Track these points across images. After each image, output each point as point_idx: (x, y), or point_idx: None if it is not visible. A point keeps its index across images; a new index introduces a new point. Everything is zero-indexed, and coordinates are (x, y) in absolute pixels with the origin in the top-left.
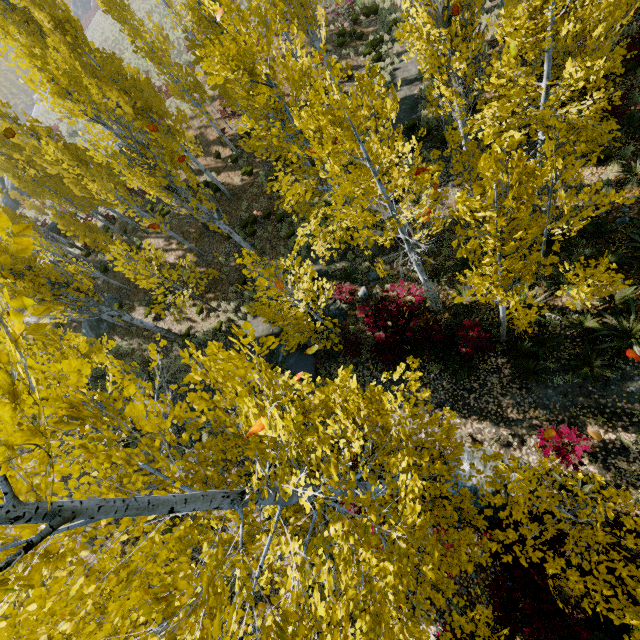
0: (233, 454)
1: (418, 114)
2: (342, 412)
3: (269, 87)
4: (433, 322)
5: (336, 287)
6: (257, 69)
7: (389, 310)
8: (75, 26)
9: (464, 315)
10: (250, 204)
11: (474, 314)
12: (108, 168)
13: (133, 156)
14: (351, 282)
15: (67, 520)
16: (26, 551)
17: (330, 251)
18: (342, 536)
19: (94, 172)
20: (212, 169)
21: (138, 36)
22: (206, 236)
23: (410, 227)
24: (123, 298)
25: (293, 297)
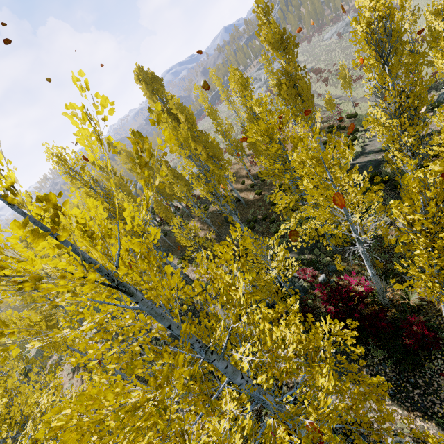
0: (206, 341)
1: (380, 170)
2: (285, 328)
3: (279, 144)
4: (379, 310)
5: (301, 265)
6: (274, 135)
7: (341, 292)
8: (193, 120)
9: (410, 314)
10: (255, 211)
11: (420, 314)
12: (185, 183)
13: (200, 175)
14: (314, 269)
15: (130, 294)
16: (116, 287)
17: (302, 246)
18: (264, 380)
19: (179, 182)
20: (238, 189)
21: (219, 125)
22: (225, 225)
23: (361, 231)
24: (169, 251)
25: (269, 265)
